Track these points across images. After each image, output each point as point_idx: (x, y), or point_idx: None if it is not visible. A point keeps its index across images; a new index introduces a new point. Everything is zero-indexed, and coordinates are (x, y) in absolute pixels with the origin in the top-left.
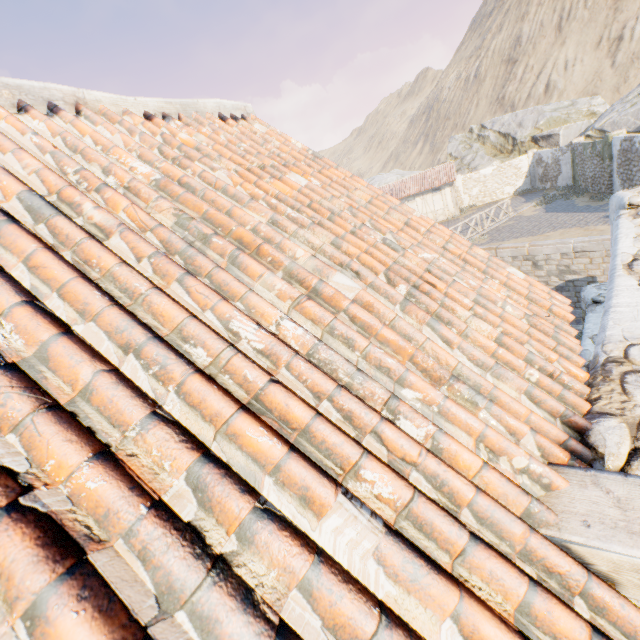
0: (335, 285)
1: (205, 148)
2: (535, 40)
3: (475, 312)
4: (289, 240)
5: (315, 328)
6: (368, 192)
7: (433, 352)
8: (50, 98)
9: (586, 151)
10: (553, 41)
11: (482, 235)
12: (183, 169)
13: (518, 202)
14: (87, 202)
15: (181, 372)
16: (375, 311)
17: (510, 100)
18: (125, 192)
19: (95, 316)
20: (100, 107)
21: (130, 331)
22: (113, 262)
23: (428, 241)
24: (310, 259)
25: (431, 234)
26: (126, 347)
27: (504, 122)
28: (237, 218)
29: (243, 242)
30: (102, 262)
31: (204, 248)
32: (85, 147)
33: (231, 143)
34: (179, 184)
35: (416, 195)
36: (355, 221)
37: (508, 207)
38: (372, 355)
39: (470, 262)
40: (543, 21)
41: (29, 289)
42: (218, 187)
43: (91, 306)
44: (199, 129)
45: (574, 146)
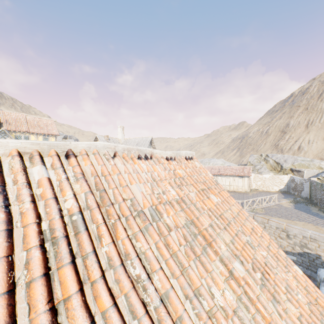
0: (235, 267)
1: (186, 179)
2: (295, 127)
3: (287, 296)
4: (218, 238)
5: (233, 294)
6: (236, 207)
7: (275, 320)
8: (146, 153)
9: (318, 186)
10: (303, 130)
11: (261, 208)
12: (181, 190)
13: (280, 196)
14: (165, 213)
15: (205, 316)
16: (251, 287)
17: (281, 147)
18: (169, 203)
19: (177, 277)
20: (156, 155)
21: (188, 289)
22: (177, 248)
23: (262, 242)
24: (226, 250)
25: (262, 238)
26: (186, 296)
27: (277, 157)
28: (200, 221)
29: (205, 237)
30: (173, 247)
31: (194, 239)
32: (158, 180)
33: (190, 173)
34: (181, 199)
35: (230, 175)
36: (236, 227)
37: (275, 198)
38: (256, 318)
39: (279, 259)
40: (300, 121)
41: (156, 256)
42: (192, 202)
43: (176, 272)
44: (181, 165)
45: (311, 181)
